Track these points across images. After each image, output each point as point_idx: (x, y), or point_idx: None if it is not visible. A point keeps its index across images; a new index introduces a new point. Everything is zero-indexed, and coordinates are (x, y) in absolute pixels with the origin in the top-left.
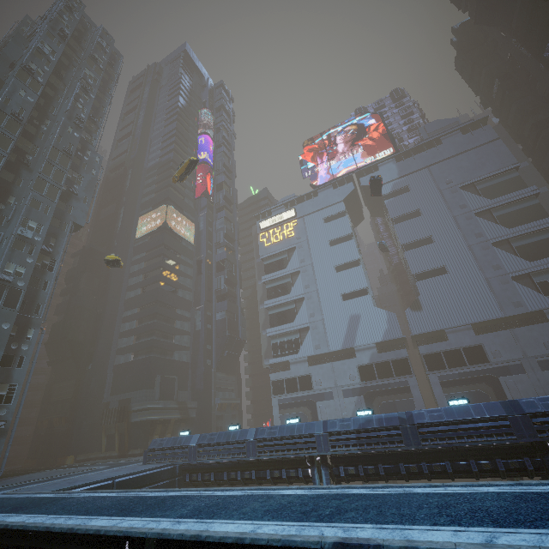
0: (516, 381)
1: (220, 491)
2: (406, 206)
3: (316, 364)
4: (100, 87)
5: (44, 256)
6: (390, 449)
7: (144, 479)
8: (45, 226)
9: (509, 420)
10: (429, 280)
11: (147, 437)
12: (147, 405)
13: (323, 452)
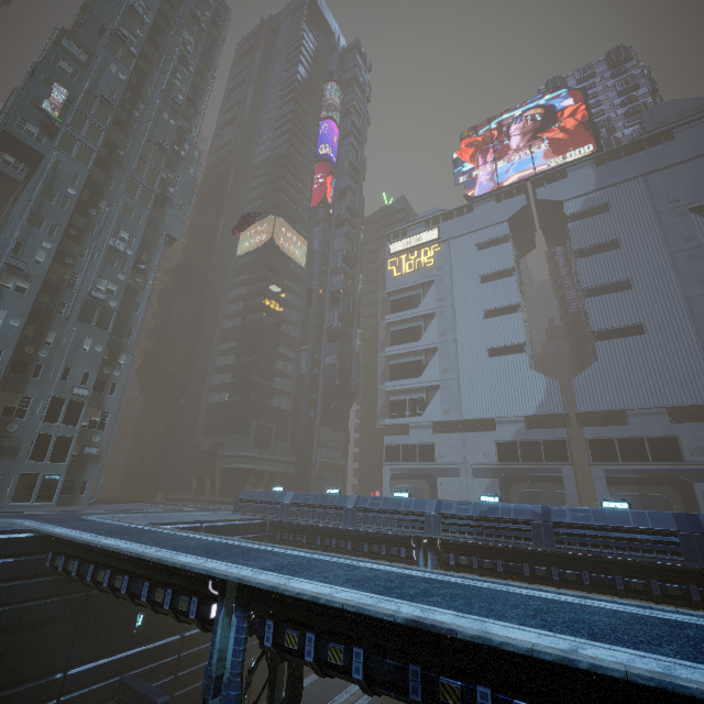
0: None
1: (307, 553)
2: (599, 233)
3: (442, 432)
4: (202, 55)
5: (136, 272)
6: (514, 545)
7: (233, 528)
8: (138, 237)
9: (680, 538)
10: (615, 342)
11: (239, 486)
12: (240, 452)
13: (432, 535)
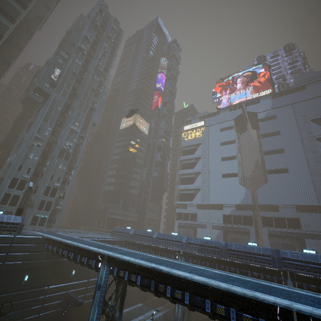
0: (315, 243)
1: (132, 250)
2: (271, 127)
3: (201, 208)
4: (111, 51)
5: (80, 138)
6: (213, 256)
7: (109, 241)
8: (82, 124)
9: (271, 258)
10: (275, 175)
11: (114, 225)
12: (115, 211)
13: (184, 250)
